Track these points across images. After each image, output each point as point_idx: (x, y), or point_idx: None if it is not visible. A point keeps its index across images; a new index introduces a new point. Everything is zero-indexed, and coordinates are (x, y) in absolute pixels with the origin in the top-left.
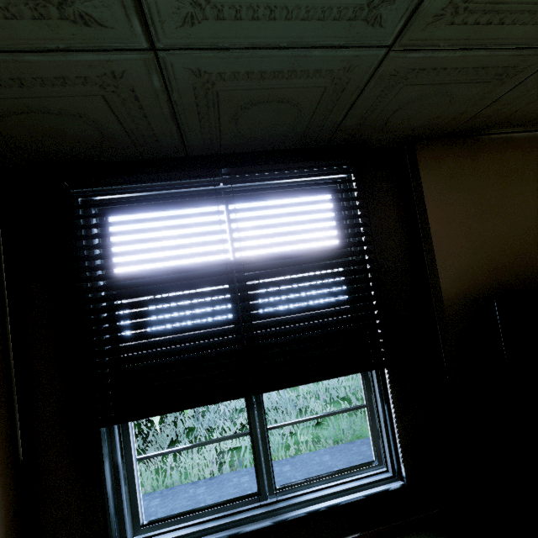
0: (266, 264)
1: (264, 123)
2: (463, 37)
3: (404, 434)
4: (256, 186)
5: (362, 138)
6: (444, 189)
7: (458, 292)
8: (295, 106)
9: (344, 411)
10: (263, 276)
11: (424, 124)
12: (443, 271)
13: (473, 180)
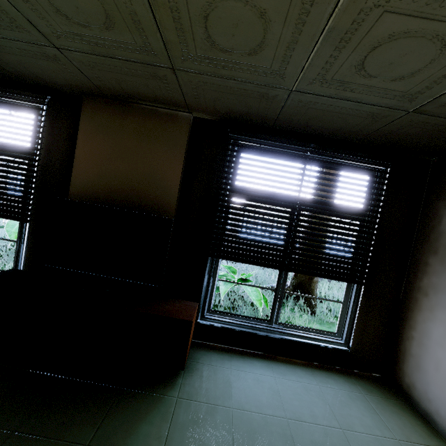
0: None
1: None
2: None
3: (30, 264)
4: None
5: (43, 83)
6: (94, 131)
7: (80, 196)
8: None
9: (3, 239)
10: None
11: (69, 83)
12: (75, 180)
13: (117, 131)
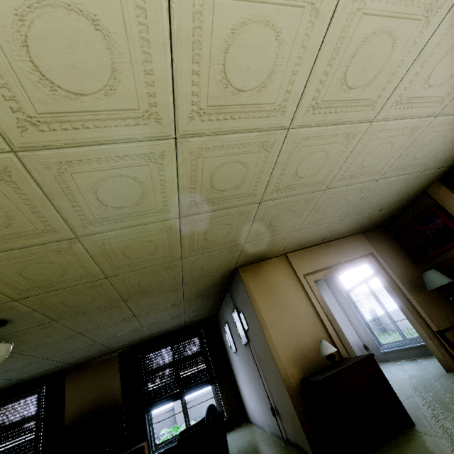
0: (4, 428)
1: (3, 388)
2: (31, 373)
3: None
4: (9, 399)
5: (45, 376)
6: (73, 384)
7: (71, 423)
8: (7, 385)
9: None
10: (2, 433)
11: (60, 369)
12: (67, 415)
13: (85, 378)
